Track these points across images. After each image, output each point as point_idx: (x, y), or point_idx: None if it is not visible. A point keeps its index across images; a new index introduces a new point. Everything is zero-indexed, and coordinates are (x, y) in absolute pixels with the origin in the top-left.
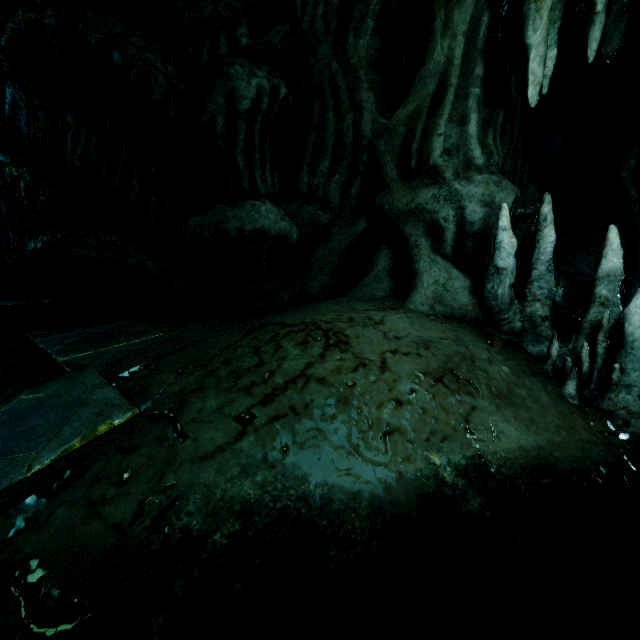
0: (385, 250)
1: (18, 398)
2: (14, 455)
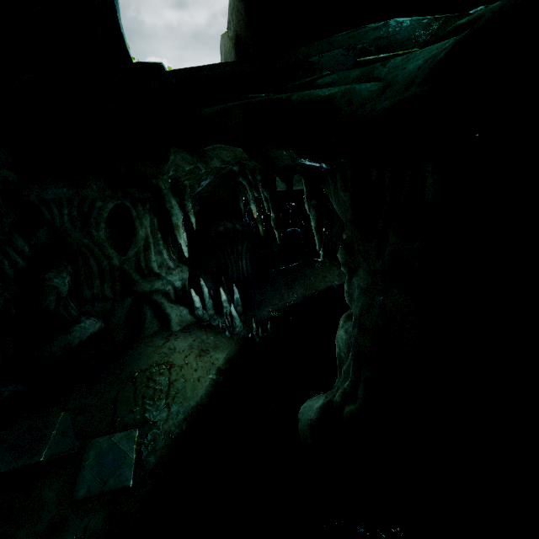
0: (147, 307)
1: (85, 466)
2: (123, 463)
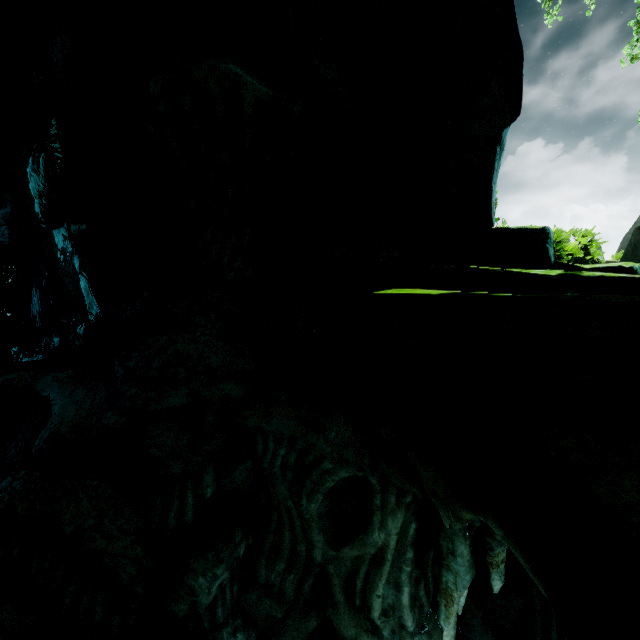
0: None
1: None
2: None
